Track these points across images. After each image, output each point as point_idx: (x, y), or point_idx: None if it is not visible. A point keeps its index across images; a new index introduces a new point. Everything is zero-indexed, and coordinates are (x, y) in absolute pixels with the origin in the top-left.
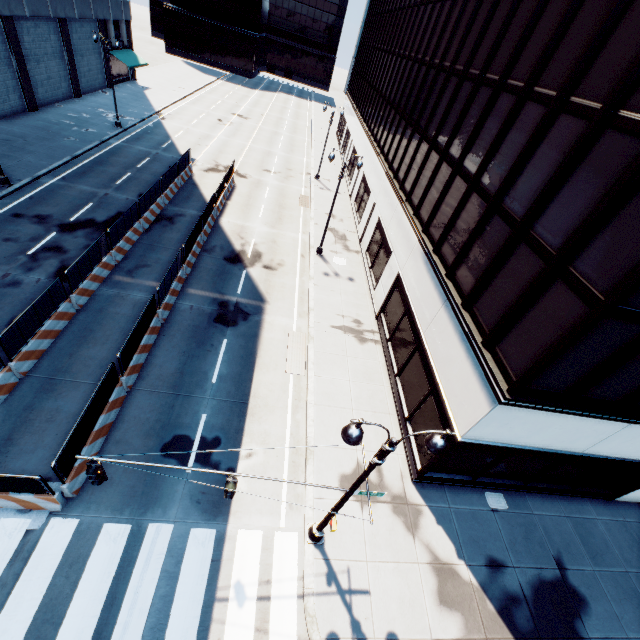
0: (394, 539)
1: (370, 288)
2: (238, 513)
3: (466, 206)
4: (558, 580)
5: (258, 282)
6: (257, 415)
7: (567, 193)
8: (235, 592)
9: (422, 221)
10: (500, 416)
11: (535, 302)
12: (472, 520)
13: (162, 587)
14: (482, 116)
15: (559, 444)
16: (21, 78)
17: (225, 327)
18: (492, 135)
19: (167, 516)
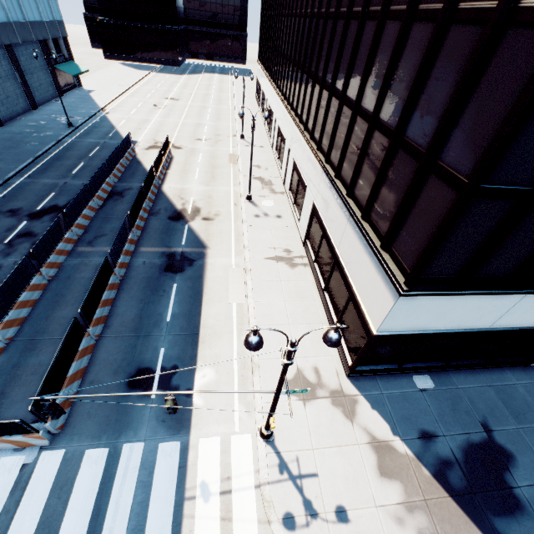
0: (335, 427)
1: (296, 221)
2: (198, 425)
3: (354, 130)
4: (485, 441)
5: (199, 232)
6: (207, 342)
7: (427, 94)
8: (201, 490)
9: (324, 153)
10: (405, 307)
11: (416, 200)
12: (403, 401)
13: (139, 495)
14: (354, 47)
15: (466, 323)
16: None
17: (174, 274)
18: (364, 61)
19: (138, 436)
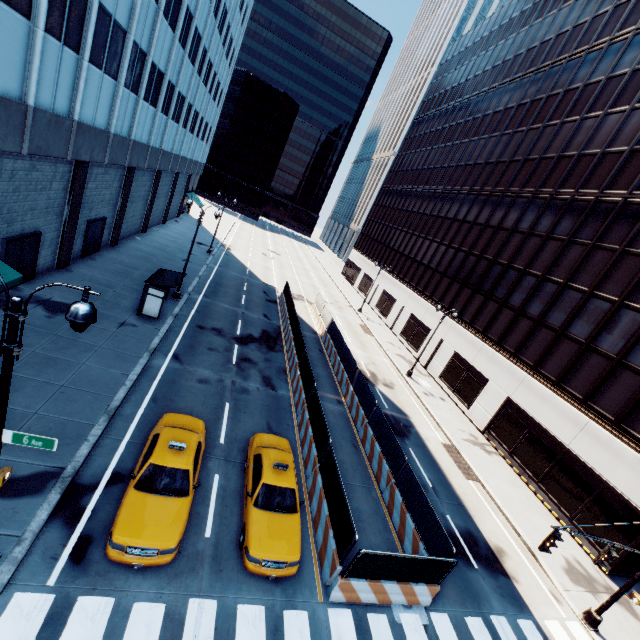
0: (632, 624)
1: (460, 407)
2: (532, 605)
3: (584, 358)
4: None
5: (391, 398)
6: (477, 516)
7: None
8: None
9: (526, 361)
10: None
11: None
12: None
13: None
14: (579, 307)
15: None
16: (148, 209)
17: (401, 437)
18: (595, 319)
19: (494, 609)
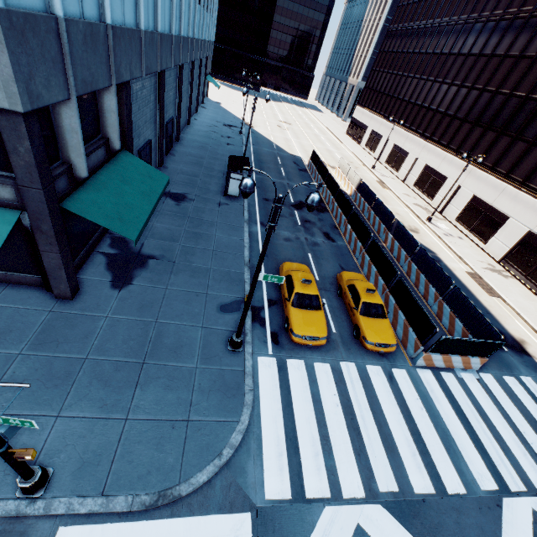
0: None
1: (476, 243)
2: None
3: None
4: None
5: (418, 241)
6: (502, 320)
7: None
8: None
9: None
10: None
11: None
12: None
13: None
14: None
15: None
16: (189, 101)
17: None
18: None
19: (522, 373)
